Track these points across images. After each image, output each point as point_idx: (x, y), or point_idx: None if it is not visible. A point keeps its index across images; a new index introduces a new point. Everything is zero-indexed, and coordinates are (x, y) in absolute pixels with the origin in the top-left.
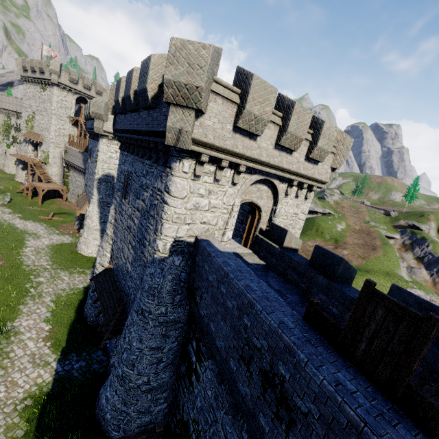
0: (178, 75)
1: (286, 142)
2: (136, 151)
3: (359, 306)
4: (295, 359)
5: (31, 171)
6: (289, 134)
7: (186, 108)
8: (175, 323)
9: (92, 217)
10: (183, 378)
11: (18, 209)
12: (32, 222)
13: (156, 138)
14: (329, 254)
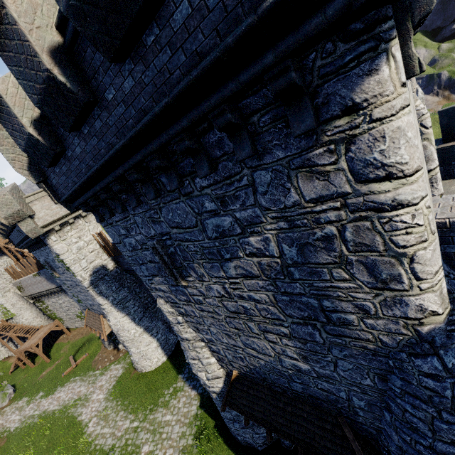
0: None
1: None
2: (151, 190)
3: None
4: None
5: (4, 338)
6: None
7: None
8: None
9: (123, 327)
10: None
11: (32, 389)
12: (62, 389)
13: (236, 77)
14: None
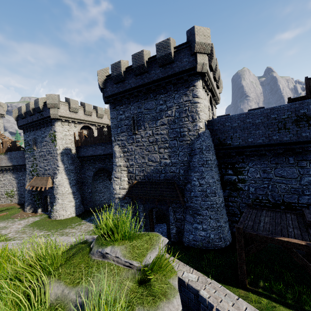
0: (201, 40)
1: (216, 75)
2: (146, 96)
3: (307, 85)
4: (306, 103)
5: None
6: (217, 71)
7: (203, 54)
8: (217, 166)
9: (63, 184)
10: (229, 196)
11: None
12: None
13: (179, 76)
14: (257, 109)
